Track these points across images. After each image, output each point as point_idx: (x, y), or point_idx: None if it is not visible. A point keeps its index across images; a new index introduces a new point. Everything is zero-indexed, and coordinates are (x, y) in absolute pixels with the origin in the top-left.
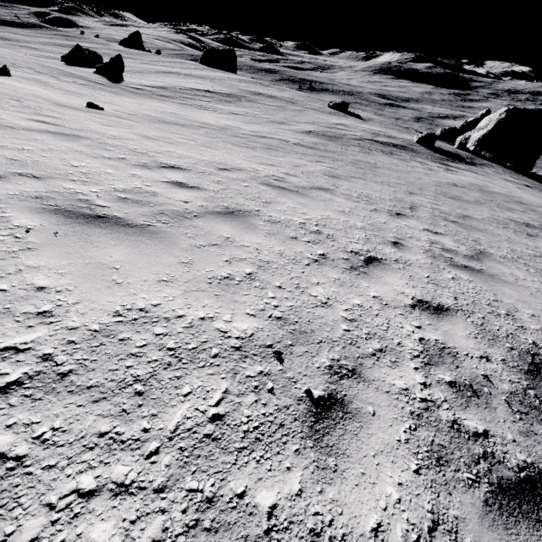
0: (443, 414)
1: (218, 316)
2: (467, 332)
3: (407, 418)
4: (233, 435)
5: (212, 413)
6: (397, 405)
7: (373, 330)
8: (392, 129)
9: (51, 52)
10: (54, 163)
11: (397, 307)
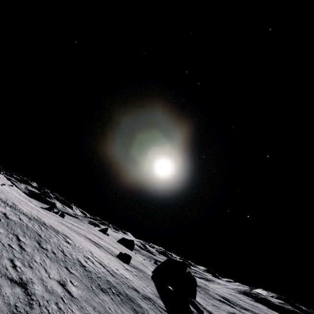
0: None
1: None
2: None
3: None
4: None
5: None
6: None
7: None
8: None
9: None
10: None
11: None
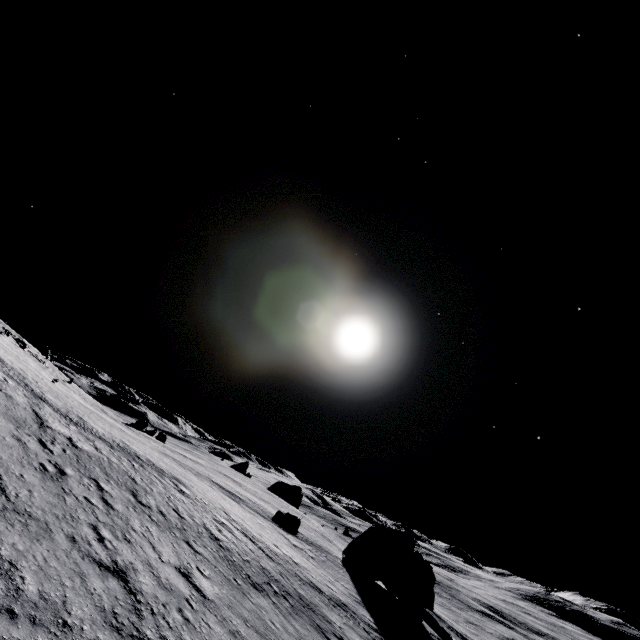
0: None
1: None
2: None
3: None
4: None
5: None
6: None
7: None
8: None
9: None
10: None
11: None
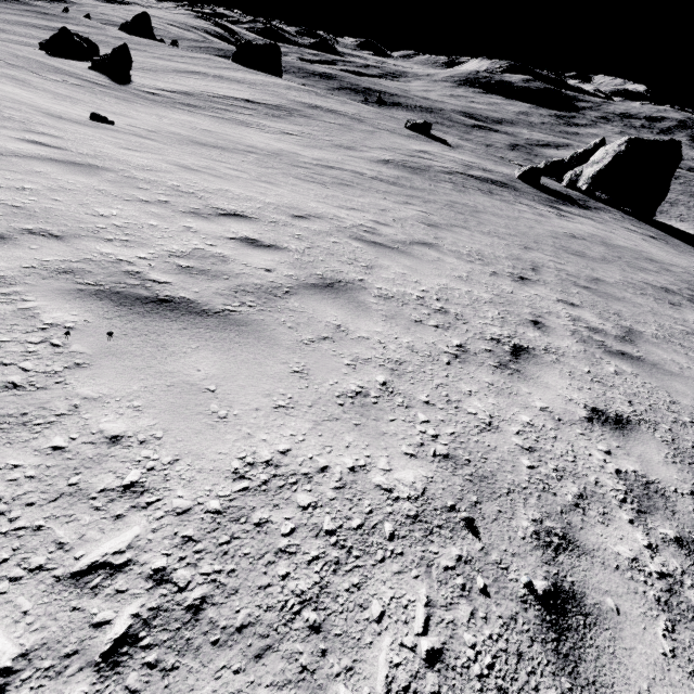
0: (691, 596)
1: (371, 462)
2: (662, 454)
3: (657, 611)
4: (467, 688)
5: (426, 649)
6: (637, 589)
7: (559, 463)
8: (487, 160)
9: (23, 36)
10: (74, 212)
11: (573, 423)
